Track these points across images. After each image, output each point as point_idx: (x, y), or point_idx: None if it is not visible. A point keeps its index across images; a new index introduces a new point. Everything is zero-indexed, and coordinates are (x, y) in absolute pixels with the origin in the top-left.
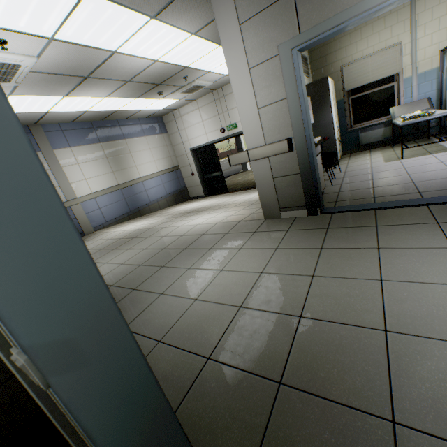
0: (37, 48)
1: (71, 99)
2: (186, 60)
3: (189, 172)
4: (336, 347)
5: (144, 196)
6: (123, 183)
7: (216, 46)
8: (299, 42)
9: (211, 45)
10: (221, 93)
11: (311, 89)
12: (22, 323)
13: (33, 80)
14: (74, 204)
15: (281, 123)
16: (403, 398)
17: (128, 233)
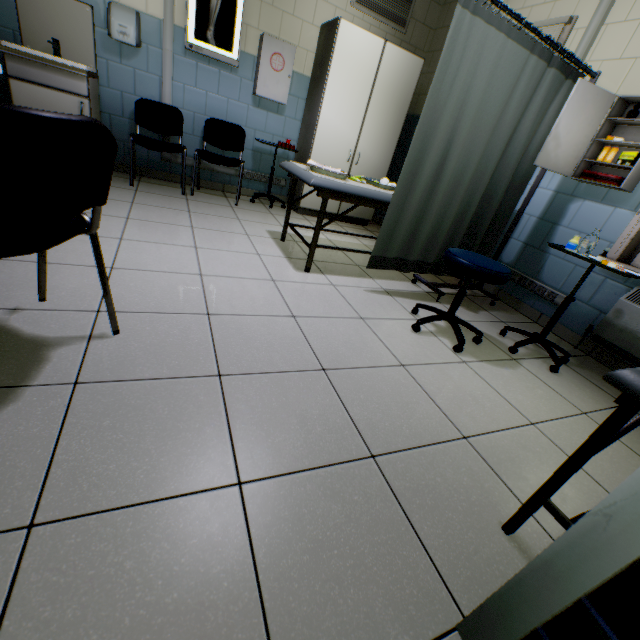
0: None
1: None
2: None
3: None
4: None
5: None
6: None
7: None
8: None
9: None
10: None
11: (324, 36)
12: None
13: None
14: None
15: None
16: None
17: None
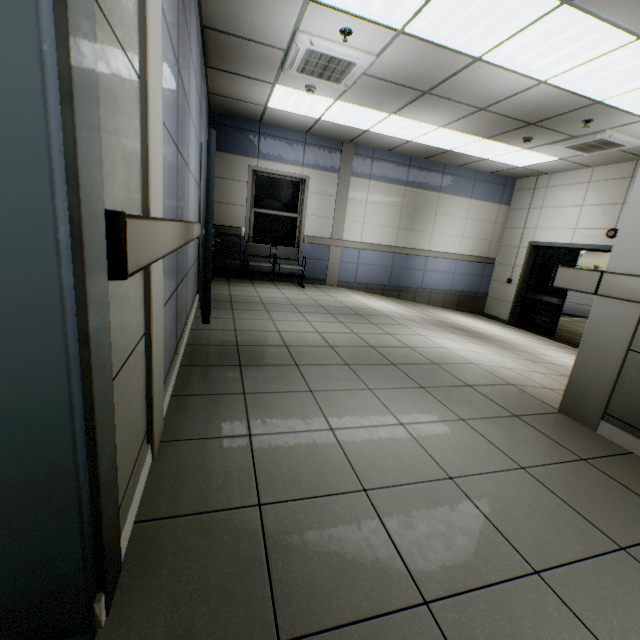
0: (380, 44)
1: (397, 120)
2: (603, 88)
3: (505, 276)
4: None
5: (418, 276)
6: (402, 247)
7: None
8: None
9: None
10: None
11: None
12: None
13: (363, 86)
14: (334, 246)
15: None
16: None
17: (360, 306)
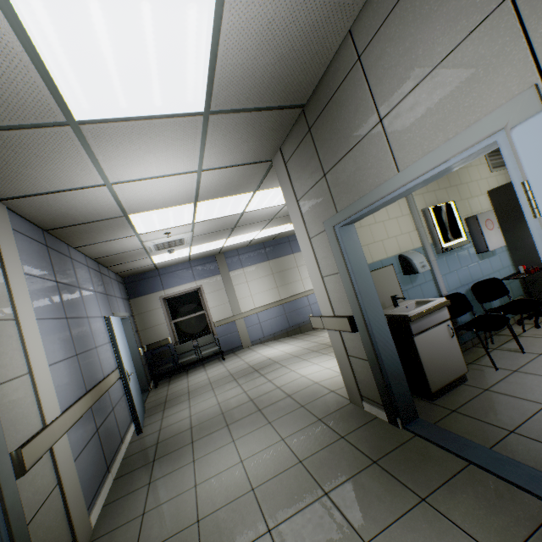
0: (189, 228)
1: (234, 238)
2: None
3: None
4: None
5: (307, 311)
6: (286, 298)
7: None
8: (336, 221)
9: None
10: None
11: (500, 194)
12: None
13: (199, 239)
14: (238, 319)
15: (342, 297)
16: None
17: (260, 361)
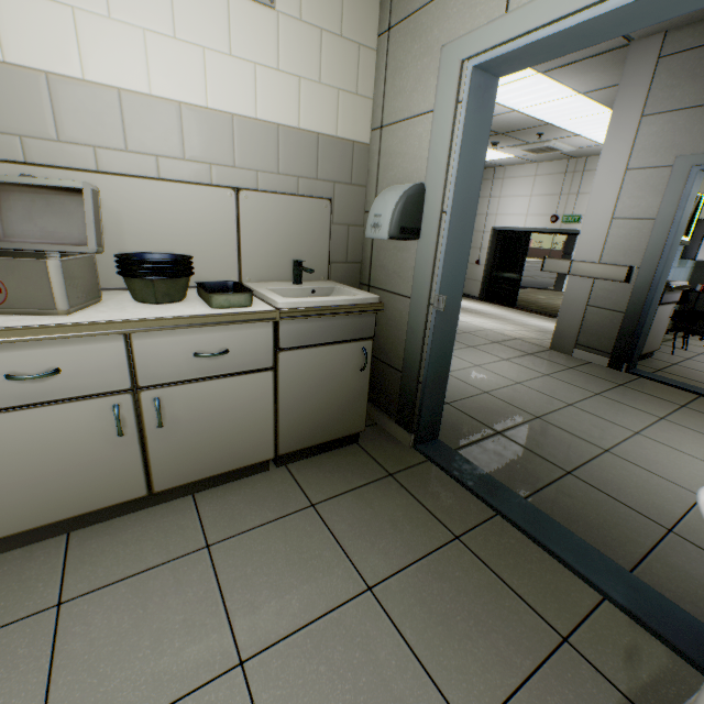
0: None
1: None
2: (554, 117)
3: (474, 258)
4: (556, 439)
5: None
6: None
7: (605, 110)
8: None
9: (598, 108)
10: (580, 165)
11: None
12: (442, 287)
13: None
14: None
15: (631, 246)
16: (585, 471)
17: None
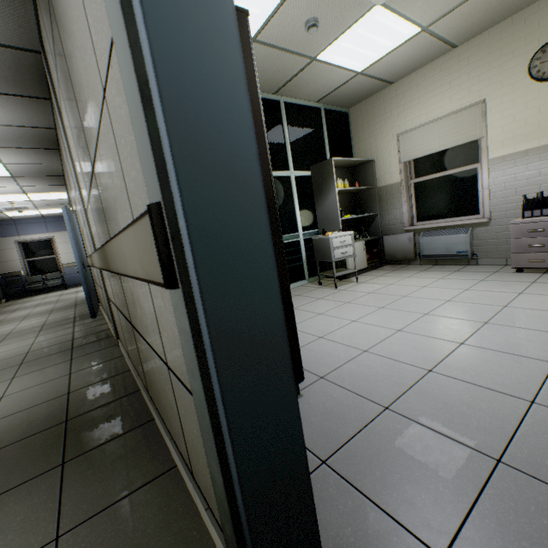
0: (29, 202)
1: None
2: None
3: None
4: None
5: None
6: None
7: None
8: None
9: None
10: None
11: None
12: None
13: (43, 207)
14: None
15: None
16: None
17: None
